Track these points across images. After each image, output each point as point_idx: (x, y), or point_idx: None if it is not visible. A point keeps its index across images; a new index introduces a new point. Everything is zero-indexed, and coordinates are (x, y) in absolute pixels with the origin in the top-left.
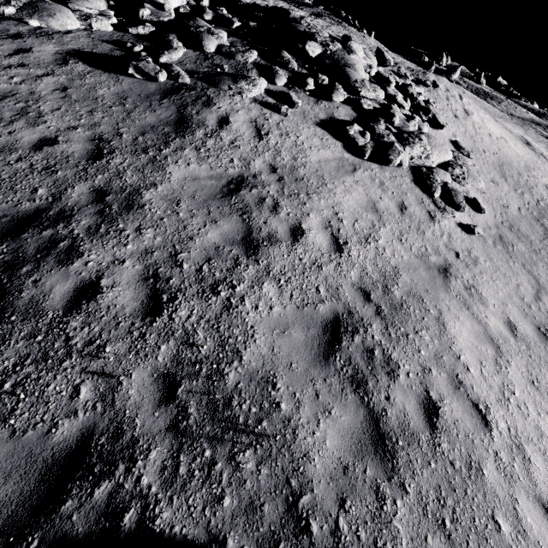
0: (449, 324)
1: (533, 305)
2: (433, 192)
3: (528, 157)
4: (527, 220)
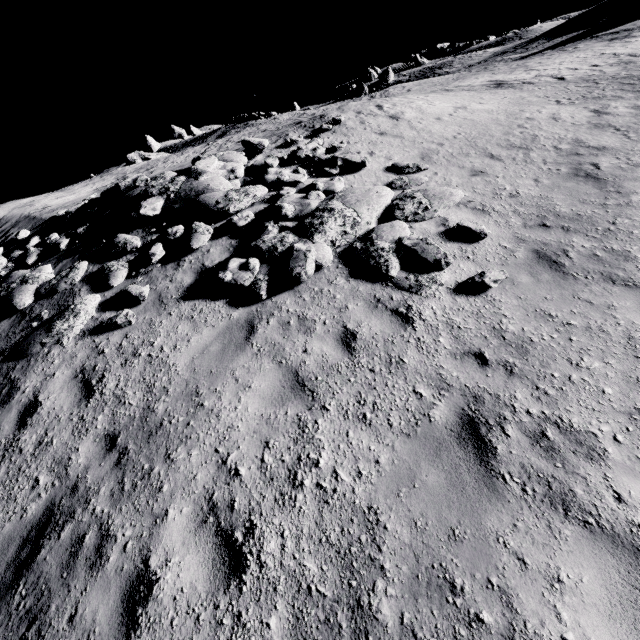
0: (544, 637)
1: None
2: (386, 271)
3: (506, 101)
4: (560, 188)
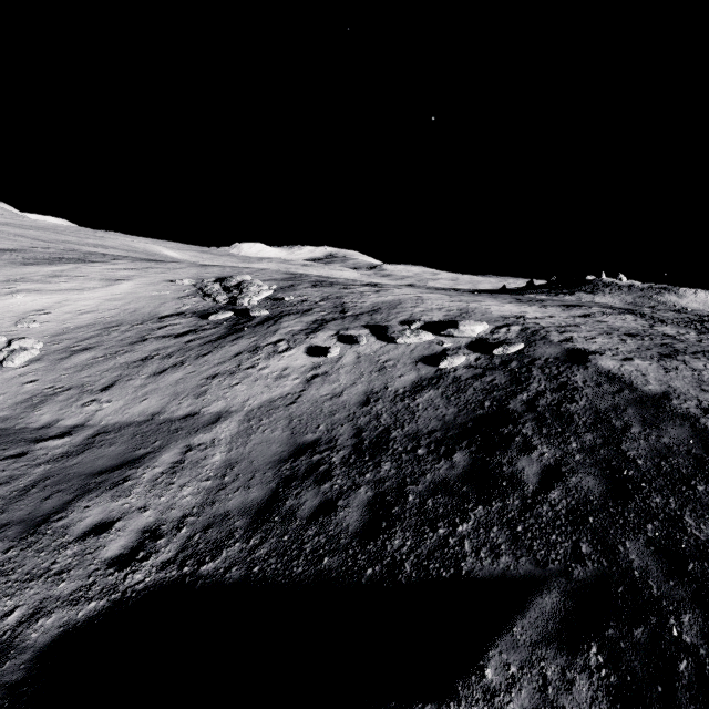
0: None
1: None
2: None
3: None
4: None
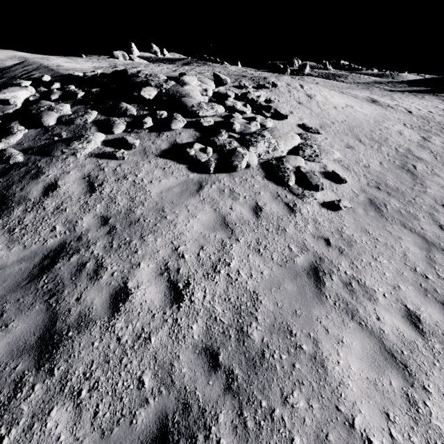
0: (329, 359)
1: (428, 273)
2: (287, 181)
3: (376, 112)
4: (392, 171)
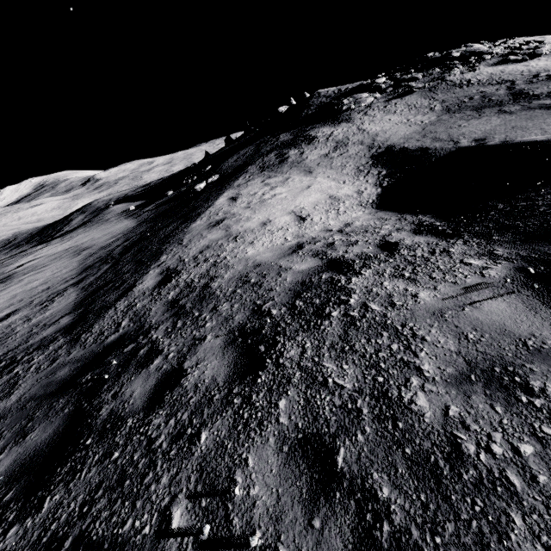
0: None
1: None
2: None
3: None
4: None
